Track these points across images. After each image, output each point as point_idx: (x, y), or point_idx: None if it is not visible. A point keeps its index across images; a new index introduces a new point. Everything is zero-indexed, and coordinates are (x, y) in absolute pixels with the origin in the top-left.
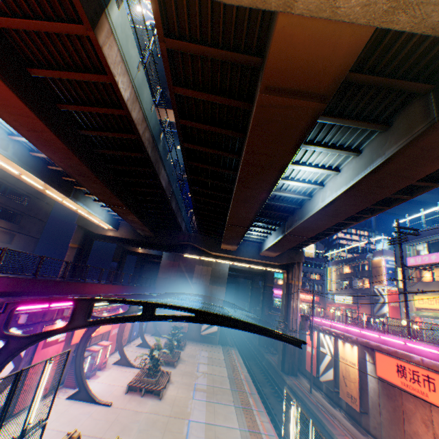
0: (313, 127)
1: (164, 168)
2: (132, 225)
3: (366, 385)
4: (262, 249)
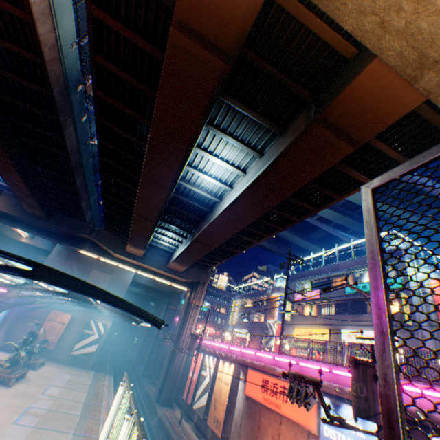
0: (227, 114)
1: (75, 127)
2: (17, 193)
3: (234, 407)
4: (171, 260)
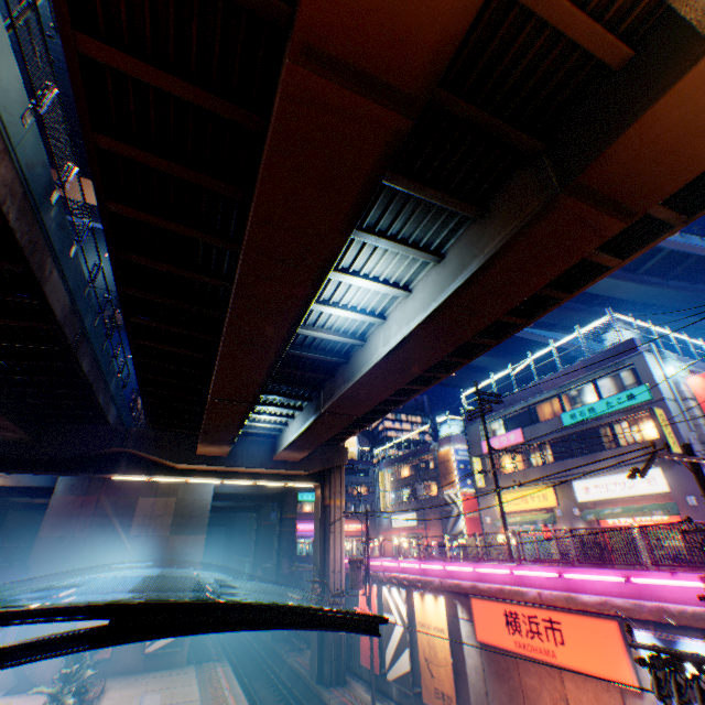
0: (375, 200)
1: (60, 272)
2: None
3: (464, 665)
4: (279, 447)
